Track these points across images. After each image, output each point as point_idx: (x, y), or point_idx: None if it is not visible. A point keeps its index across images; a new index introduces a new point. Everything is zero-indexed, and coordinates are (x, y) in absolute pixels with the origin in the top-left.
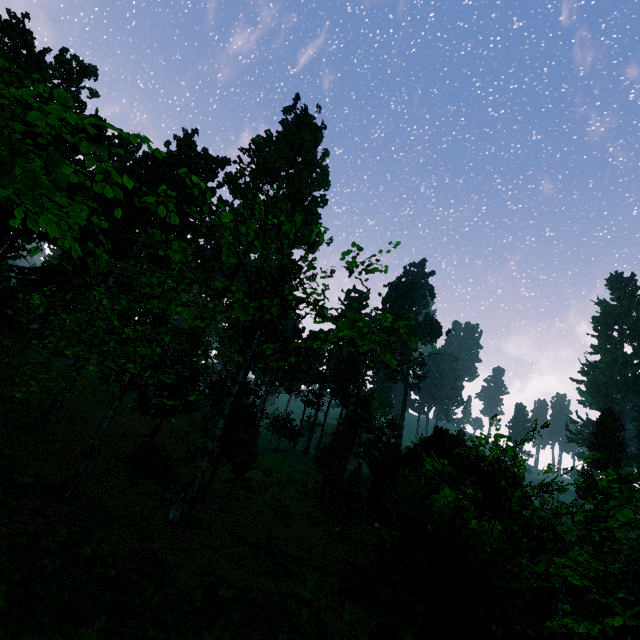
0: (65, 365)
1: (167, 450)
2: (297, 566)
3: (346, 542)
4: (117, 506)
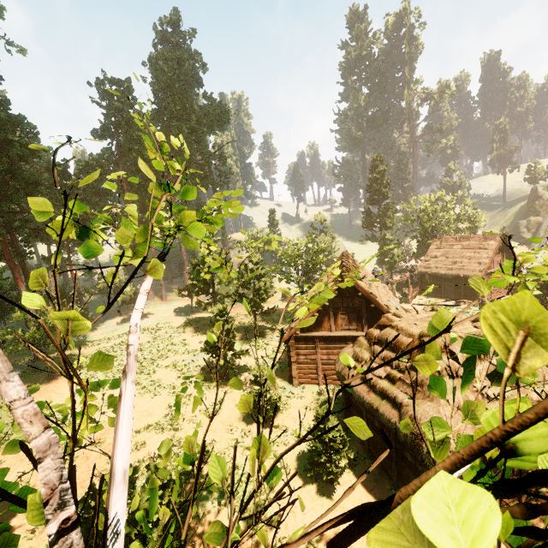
0: None
1: None
2: None
3: None
4: None
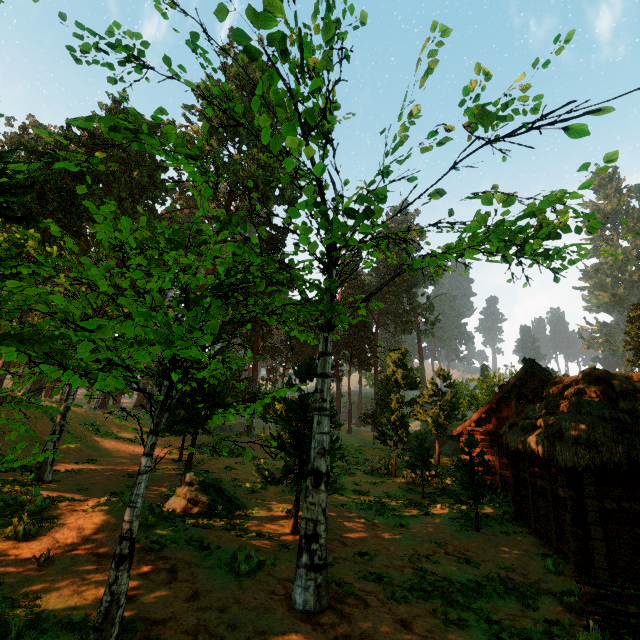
0: (48, 403)
1: (208, 471)
2: (488, 600)
3: (482, 526)
4: (206, 621)
